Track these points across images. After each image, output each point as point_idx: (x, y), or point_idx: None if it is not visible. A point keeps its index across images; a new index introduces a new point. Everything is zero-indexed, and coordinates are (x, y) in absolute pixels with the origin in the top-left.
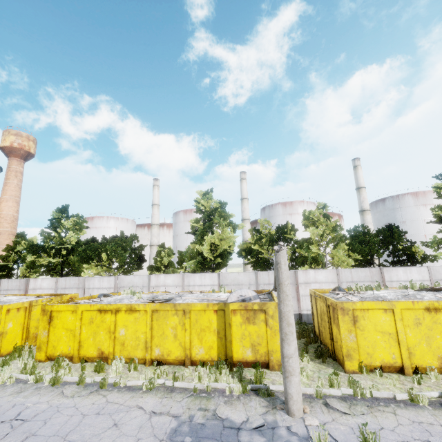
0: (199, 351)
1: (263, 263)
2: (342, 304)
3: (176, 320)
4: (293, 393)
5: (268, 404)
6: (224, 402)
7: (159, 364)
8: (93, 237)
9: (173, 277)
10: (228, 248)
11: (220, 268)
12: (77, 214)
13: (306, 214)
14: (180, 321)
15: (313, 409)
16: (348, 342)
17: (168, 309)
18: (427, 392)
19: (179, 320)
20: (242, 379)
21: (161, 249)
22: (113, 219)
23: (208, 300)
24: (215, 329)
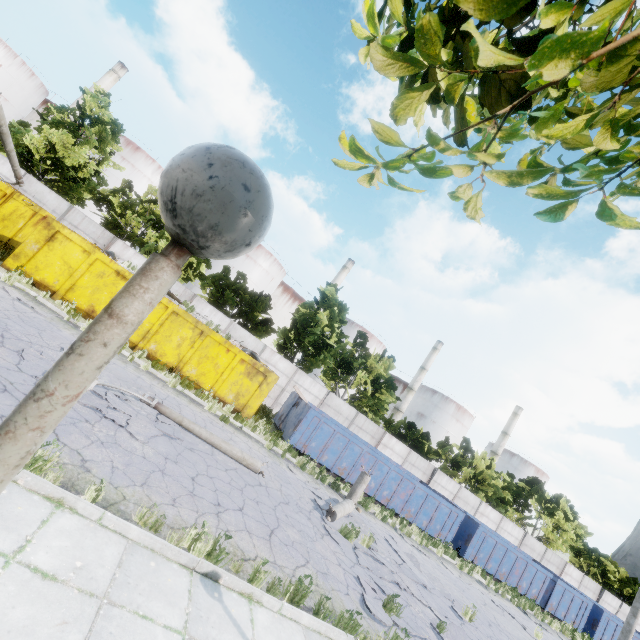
0: None
1: (113, 226)
2: (53, 221)
3: None
4: None
5: None
6: None
7: None
8: None
9: None
10: (69, 165)
11: (59, 193)
12: None
13: None
14: None
15: None
16: (28, 248)
17: None
18: (29, 289)
19: None
20: None
21: (18, 127)
22: (5, 50)
23: None
24: None
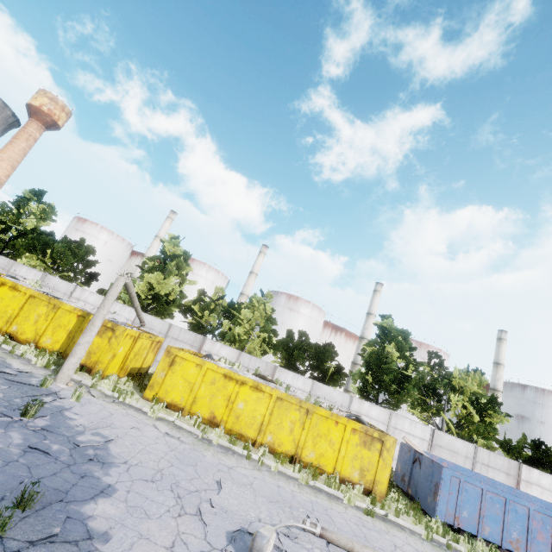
0: (47, 341)
1: (198, 327)
2: (171, 348)
3: (45, 310)
4: (65, 367)
5: (52, 375)
6: (23, 363)
7: (10, 338)
8: (51, 232)
9: (97, 298)
10: (163, 294)
11: (157, 315)
12: (50, 204)
13: (251, 296)
14: (47, 312)
15: (77, 387)
16: (158, 376)
17: (44, 299)
18: (167, 415)
19: (47, 312)
20: (59, 367)
21: None
22: (107, 232)
23: (86, 310)
24: (70, 329)
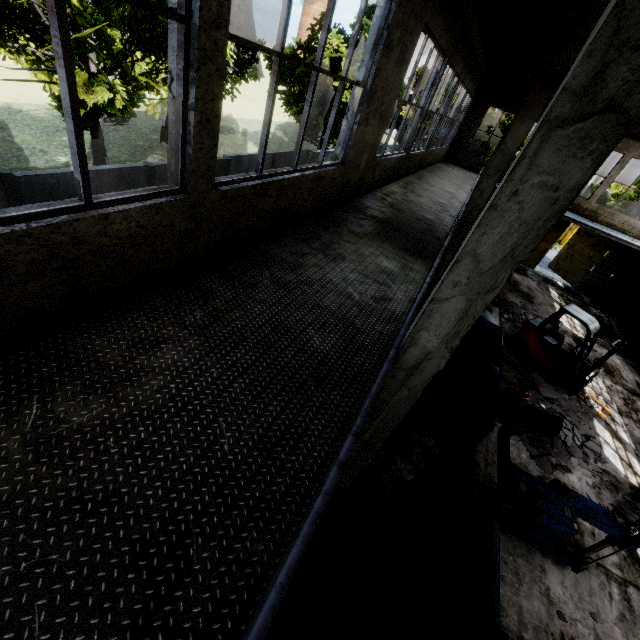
0: None
1: None
2: None
3: None
4: None
5: None
6: None
7: None
8: None
9: None
10: None
11: None
12: None
13: None
14: None
15: None
16: None
17: None
18: None
19: None
20: None
21: None
22: None
23: None
24: None
